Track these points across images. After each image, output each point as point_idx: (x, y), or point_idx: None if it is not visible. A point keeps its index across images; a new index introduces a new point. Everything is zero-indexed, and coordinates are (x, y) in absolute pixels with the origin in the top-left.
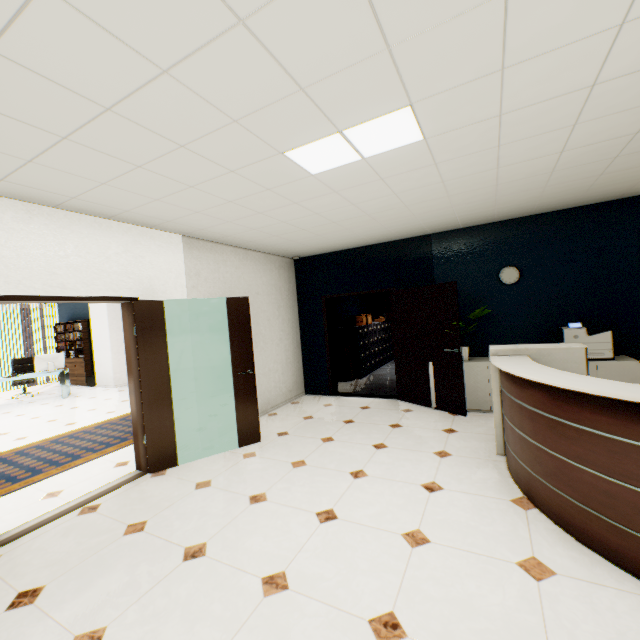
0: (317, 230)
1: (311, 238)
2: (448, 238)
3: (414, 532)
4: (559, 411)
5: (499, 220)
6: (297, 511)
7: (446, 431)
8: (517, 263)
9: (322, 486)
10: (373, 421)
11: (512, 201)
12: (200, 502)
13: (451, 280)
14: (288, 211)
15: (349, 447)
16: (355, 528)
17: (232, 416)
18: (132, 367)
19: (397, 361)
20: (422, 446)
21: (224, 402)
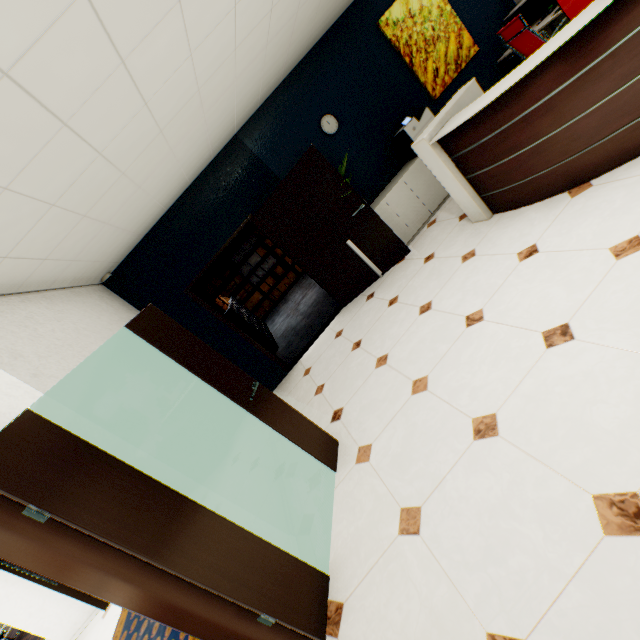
0: (138, 169)
1: (128, 202)
2: (255, 127)
3: (615, 250)
4: (584, 61)
5: (283, 79)
6: (537, 370)
7: (428, 260)
8: (326, 110)
9: (486, 351)
10: (372, 322)
11: (302, 23)
12: (462, 521)
13: (292, 165)
14: (108, 104)
15: (412, 336)
16: (595, 302)
17: (266, 476)
18: (108, 577)
19: (316, 276)
20: (446, 273)
21: (246, 472)
